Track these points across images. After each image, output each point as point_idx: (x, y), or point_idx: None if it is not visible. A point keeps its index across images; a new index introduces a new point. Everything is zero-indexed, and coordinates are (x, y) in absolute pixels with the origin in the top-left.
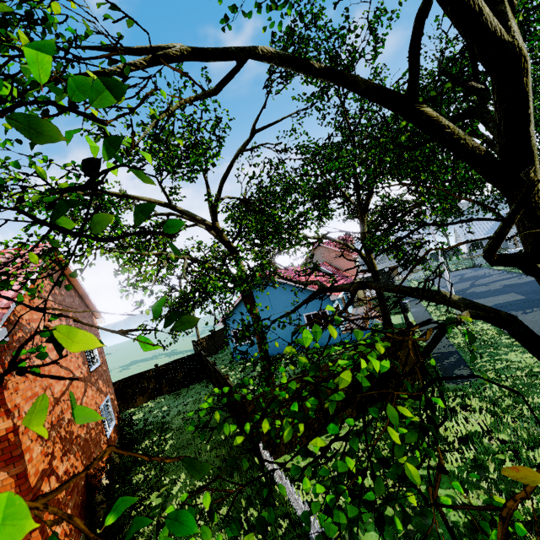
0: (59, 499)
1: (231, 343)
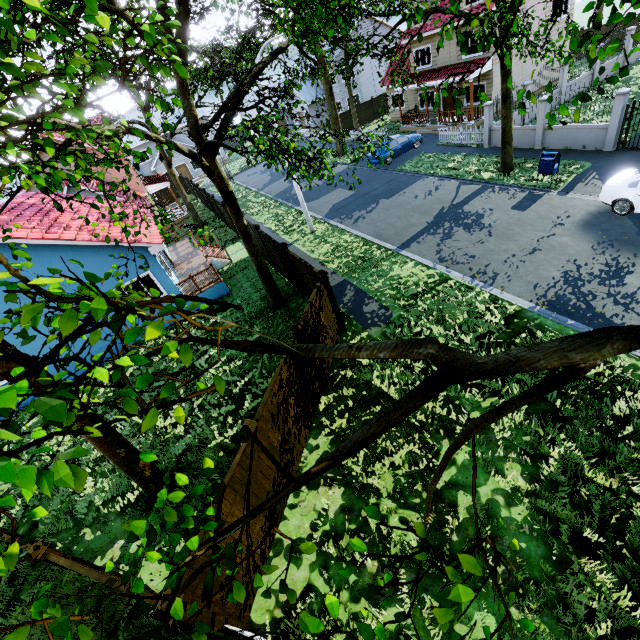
0: None
1: None
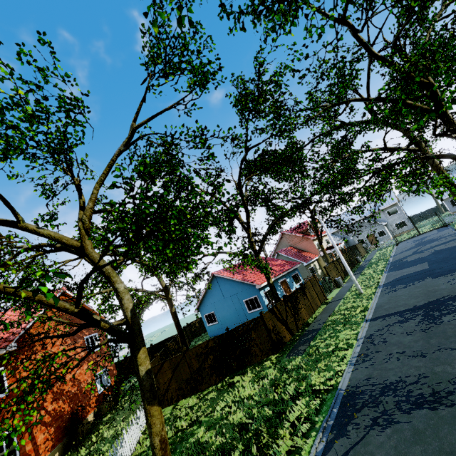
0: (46, 422)
1: (205, 324)
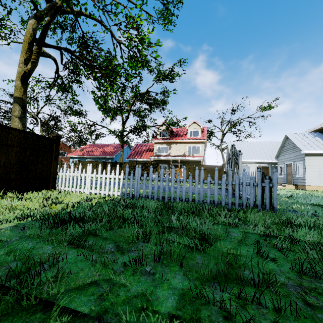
0: None
1: None
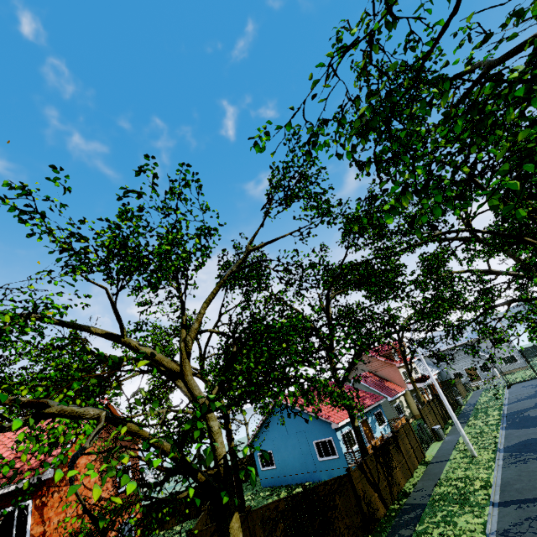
0: None
1: (258, 467)
